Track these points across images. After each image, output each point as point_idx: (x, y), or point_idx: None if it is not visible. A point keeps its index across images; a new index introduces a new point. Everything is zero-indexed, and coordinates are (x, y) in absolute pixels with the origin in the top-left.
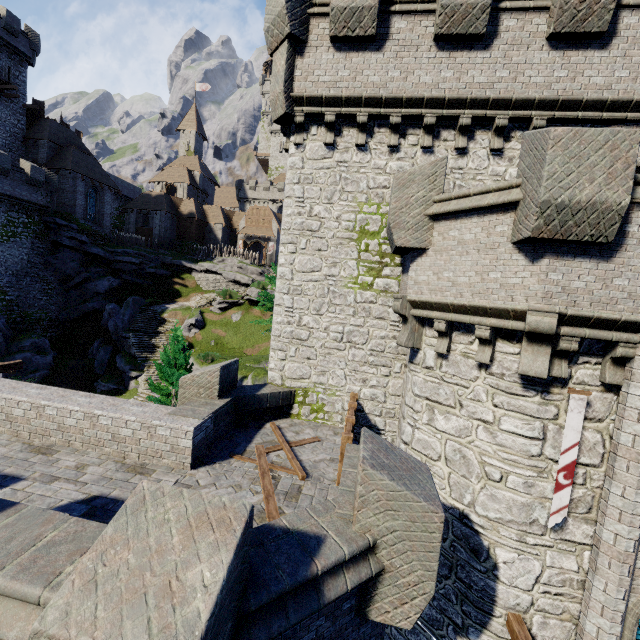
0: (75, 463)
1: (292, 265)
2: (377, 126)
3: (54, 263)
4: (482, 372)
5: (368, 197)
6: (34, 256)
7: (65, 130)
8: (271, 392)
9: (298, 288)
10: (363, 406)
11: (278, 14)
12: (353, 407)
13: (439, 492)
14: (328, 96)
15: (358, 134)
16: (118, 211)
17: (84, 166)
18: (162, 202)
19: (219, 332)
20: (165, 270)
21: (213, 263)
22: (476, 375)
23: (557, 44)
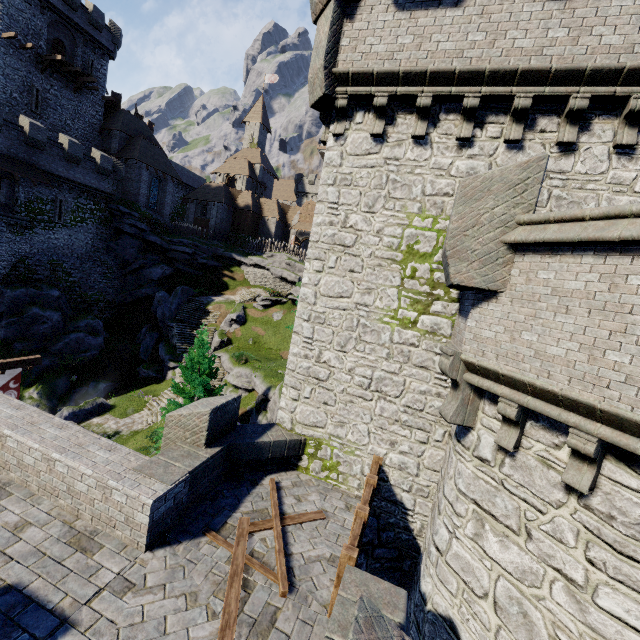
0: (19, 517)
1: (316, 286)
2: (444, 111)
3: (115, 249)
4: (572, 499)
5: (422, 207)
6: (98, 241)
7: (137, 121)
8: (275, 440)
9: (321, 315)
10: (388, 475)
11: None
12: (372, 483)
13: None
14: (381, 71)
15: (417, 122)
16: (182, 200)
17: (150, 156)
18: (220, 194)
19: (258, 330)
20: (216, 261)
21: (262, 258)
22: (560, 499)
23: None
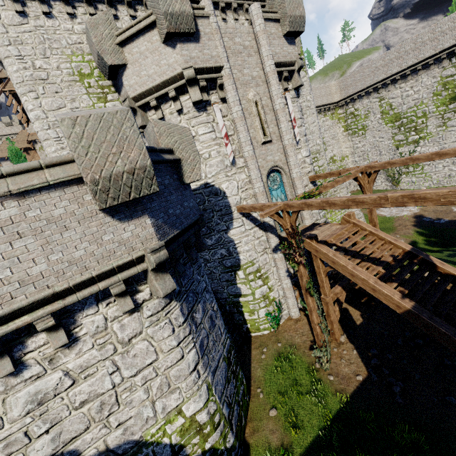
0: None
1: (41, 107)
2: (52, 0)
3: None
4: (181, 116)
5: (72, 51)
6: None
7: None
8: None
9: (56, 122)
10: None
11: None
12: None
13: (193, 184)
14: None
15: (40, 5)
16: None
17: None
18: None
19: None
20: None
21: None
22: (180, 119)
23: None
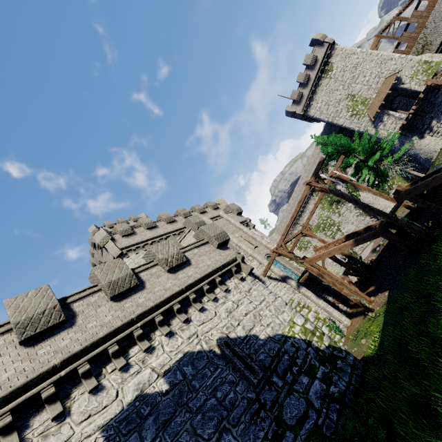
0: None
1: None
2: (146, 246)
3: None
4: None
5: None
6: None
7: None
8: None
9: None
10: None
11: (105, 236)
12: None
13: None
14: (130, 245)
15: (143, 249)
16: None
17: None
18: None
19: None
20: None
21: None
22: None
23: (169, 224)
